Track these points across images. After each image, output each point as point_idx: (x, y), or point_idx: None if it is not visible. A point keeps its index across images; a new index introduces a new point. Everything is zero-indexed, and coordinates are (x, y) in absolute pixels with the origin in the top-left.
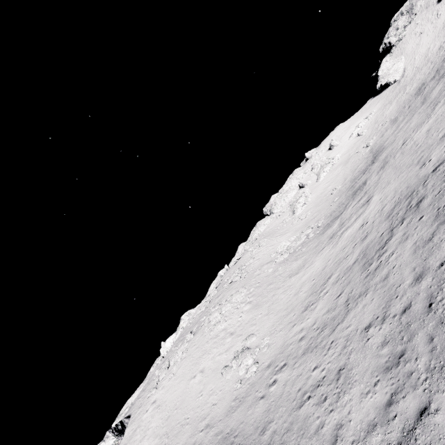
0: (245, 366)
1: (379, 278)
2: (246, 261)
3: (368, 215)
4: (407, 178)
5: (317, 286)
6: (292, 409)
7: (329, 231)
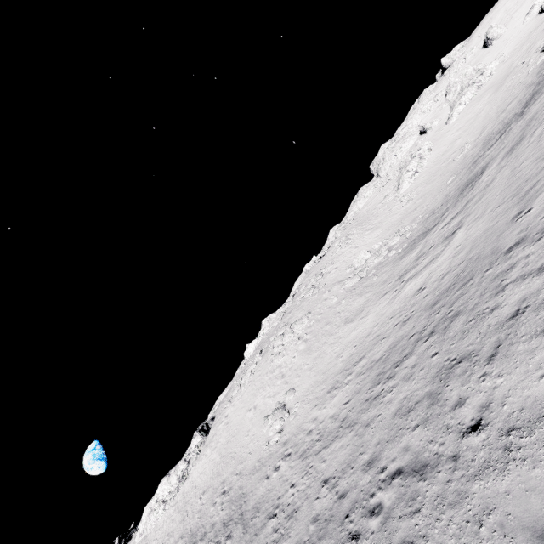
0: (274, 430)
1: (367, 418)
2: (325, 267)
3: (434, 272)
4: (494, 229)
5: (351, 361)
6: (268, 514)
7: (405, 261)
